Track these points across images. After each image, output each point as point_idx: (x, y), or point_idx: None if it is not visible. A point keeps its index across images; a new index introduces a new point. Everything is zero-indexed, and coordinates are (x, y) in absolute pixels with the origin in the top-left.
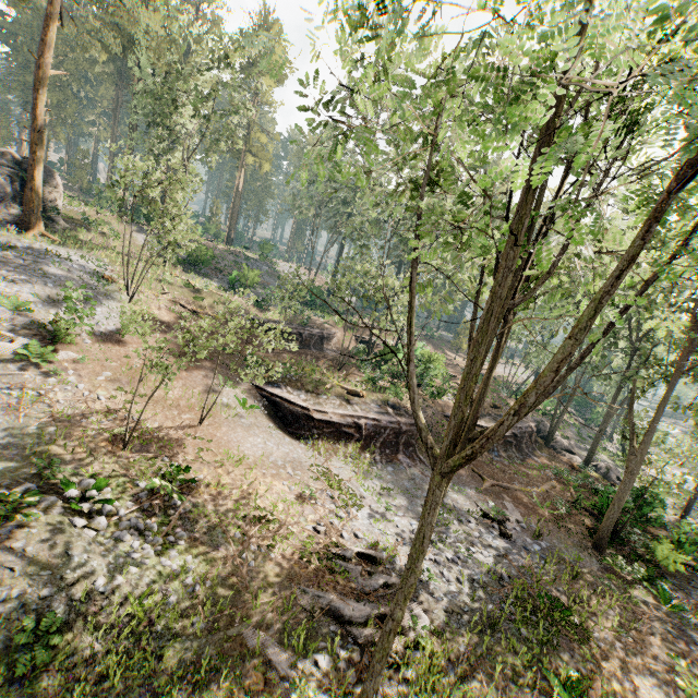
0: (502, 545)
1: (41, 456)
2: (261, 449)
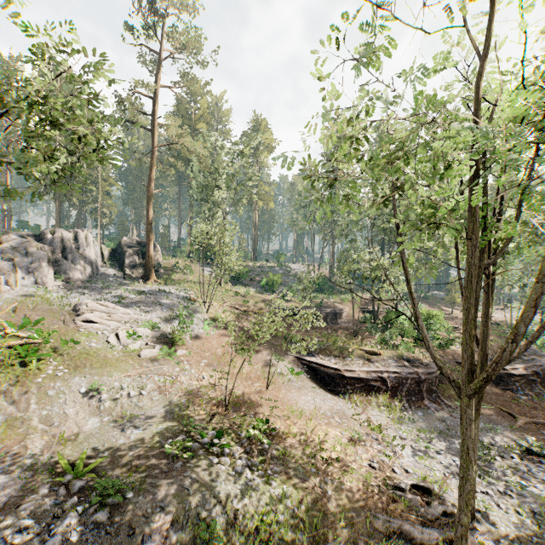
0: None
1: (182, 418)
2: (312, 405)
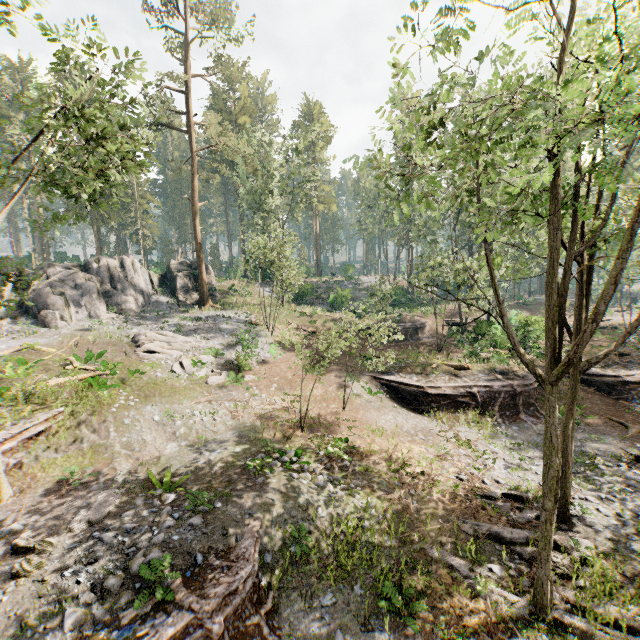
0: None
1: (258, 440)
2: (393, 423)
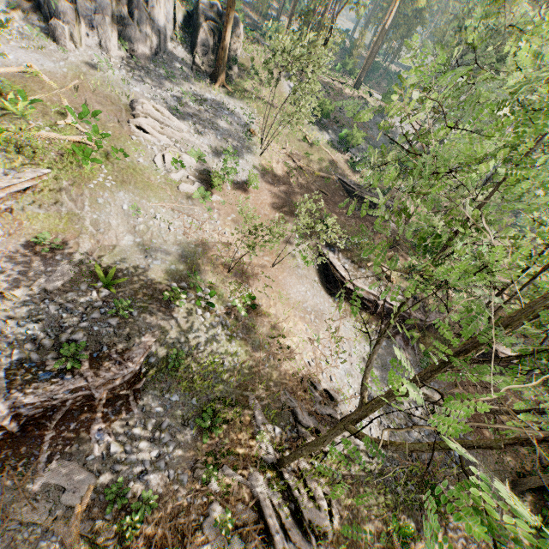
0: (429, 437)
1: (193, 265)
2: (301, 296)
